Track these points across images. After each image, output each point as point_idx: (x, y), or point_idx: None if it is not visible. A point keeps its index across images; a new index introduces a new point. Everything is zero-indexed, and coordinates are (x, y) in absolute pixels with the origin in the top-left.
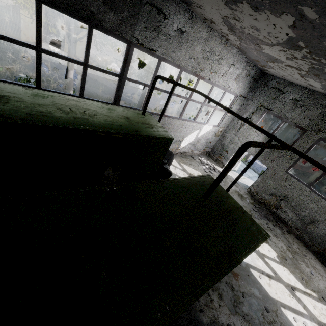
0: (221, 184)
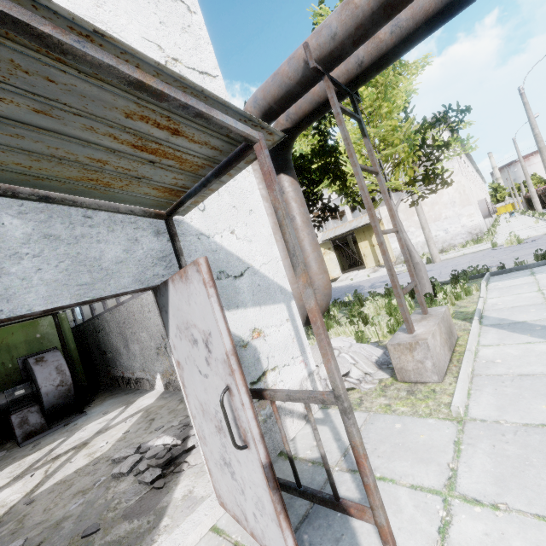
0: (12, 541)
